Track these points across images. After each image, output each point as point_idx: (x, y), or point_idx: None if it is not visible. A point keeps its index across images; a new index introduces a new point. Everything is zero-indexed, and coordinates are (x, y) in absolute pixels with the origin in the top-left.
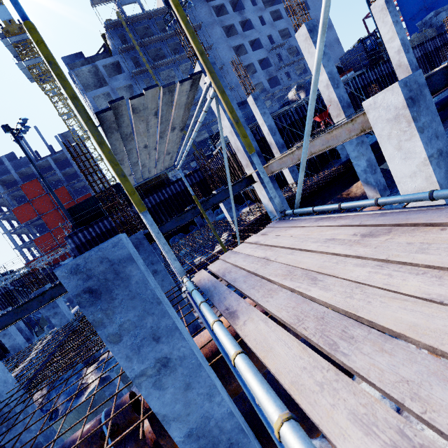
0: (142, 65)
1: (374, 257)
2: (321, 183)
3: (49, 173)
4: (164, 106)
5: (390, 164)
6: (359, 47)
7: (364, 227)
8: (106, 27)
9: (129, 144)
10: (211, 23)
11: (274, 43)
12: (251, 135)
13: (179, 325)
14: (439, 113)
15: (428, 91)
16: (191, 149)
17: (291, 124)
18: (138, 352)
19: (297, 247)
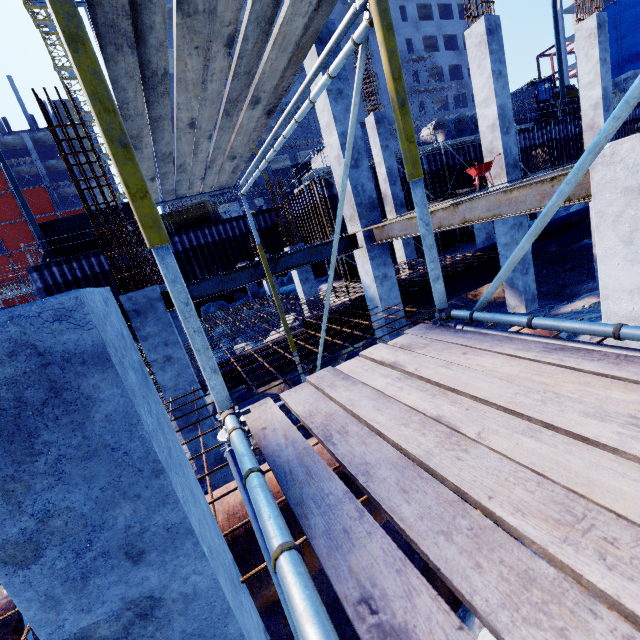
0: None
1: None
2: (451, 271)
3: (21, 160)
4: (252, 25)
5: (603, 264)
6: (530, 90)
7: None
8: None
9: (159, 104)
10: None
11: (413, 53)
12: (369, 171)
13: (196, 517)
14: None
15: None
16: (260, 178)
17: None
18: (80, 586)
19: (535, 415)
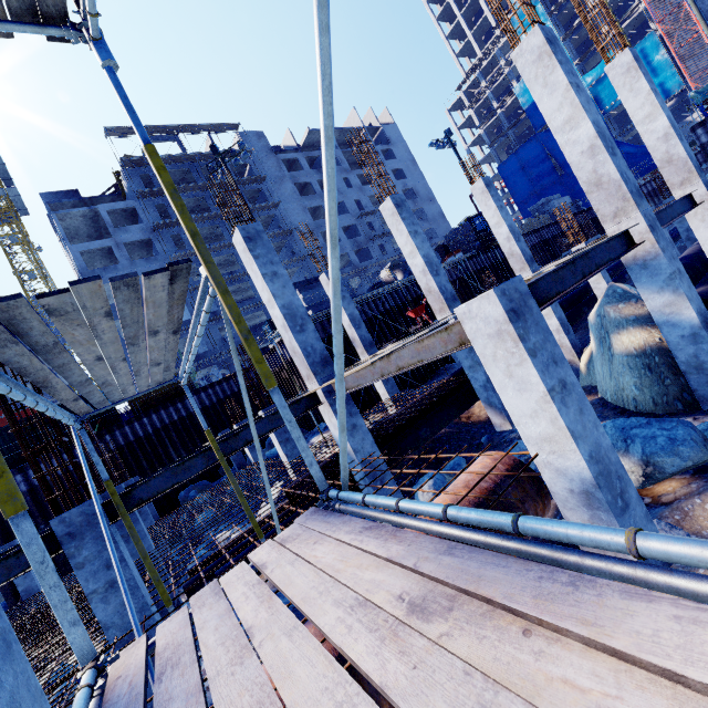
0: (172, 216)
1: (404, 706)
2: (425, 404)
3: None
4: (122, 303)
5: (503, 395)
6: (466, 226)
7: (419, 576)
8: (123, 164)
9: (59, 357)
10: (279, 177)
11: (364, 210)
12: (316, 332)
13: None
14: (568, 311)
15: (534, 302)
16: (238, 337)
17: (385, 313)
18: None
19: (307, 610)
